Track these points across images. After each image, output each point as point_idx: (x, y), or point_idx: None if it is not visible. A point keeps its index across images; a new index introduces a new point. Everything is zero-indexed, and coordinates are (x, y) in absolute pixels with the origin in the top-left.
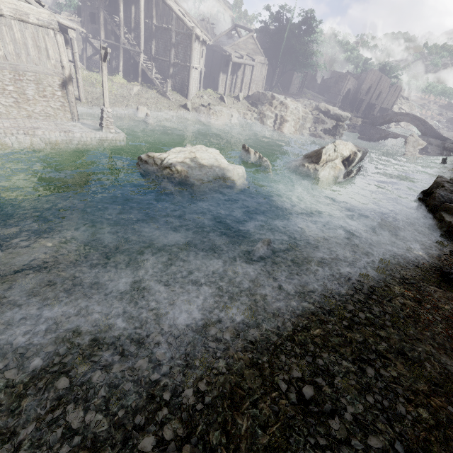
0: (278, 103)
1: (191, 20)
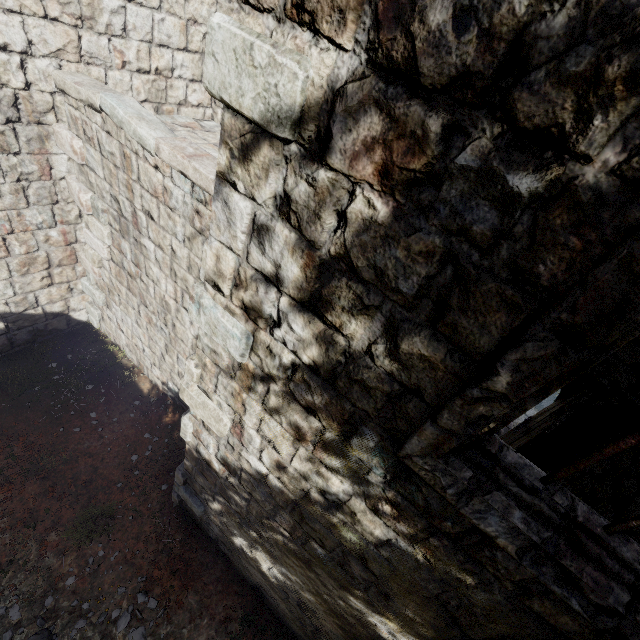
0: None
1: None
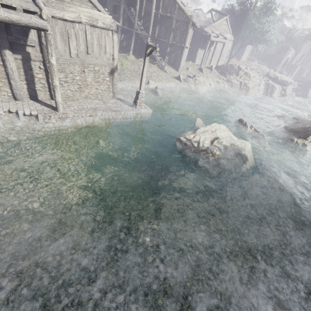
0: (243, 73)
1: None
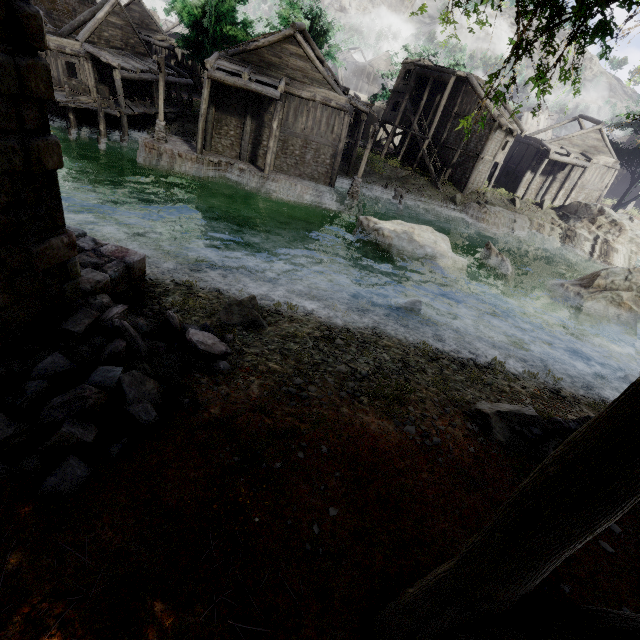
0: (607, 222)
1: (505, 109)
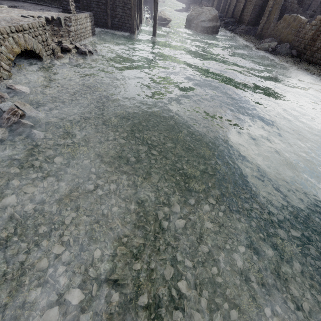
0: None
1: None
